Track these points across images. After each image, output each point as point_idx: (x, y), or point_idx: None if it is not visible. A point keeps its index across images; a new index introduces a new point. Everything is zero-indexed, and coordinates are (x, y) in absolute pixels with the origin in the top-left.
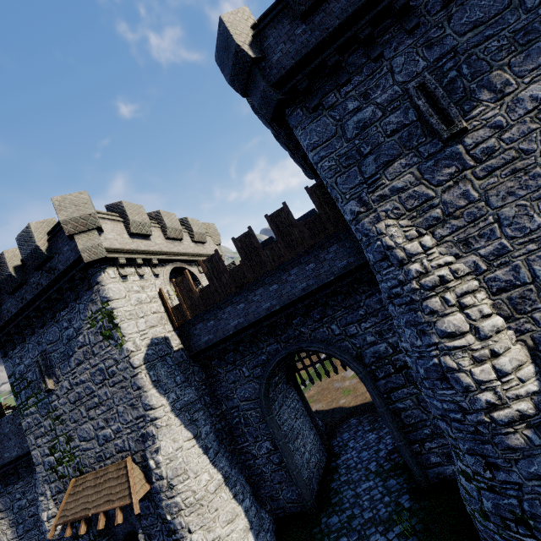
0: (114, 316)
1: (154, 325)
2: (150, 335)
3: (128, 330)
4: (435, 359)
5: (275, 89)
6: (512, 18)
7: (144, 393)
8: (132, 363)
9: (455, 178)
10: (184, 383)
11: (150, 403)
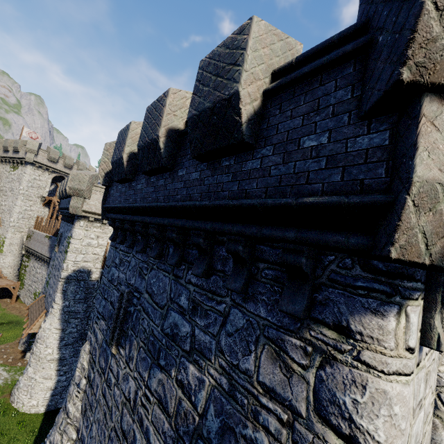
0: (69, 246)
1: (88, 260)
2: (80, 265)
3: (69, 258)
4: (46, 439)
5: (105, 210)
6: (158, 320)
7: (56, 292)
8: (61, 274)
9: (101, 371)
10: (81, 300)
11: (55, 298)
